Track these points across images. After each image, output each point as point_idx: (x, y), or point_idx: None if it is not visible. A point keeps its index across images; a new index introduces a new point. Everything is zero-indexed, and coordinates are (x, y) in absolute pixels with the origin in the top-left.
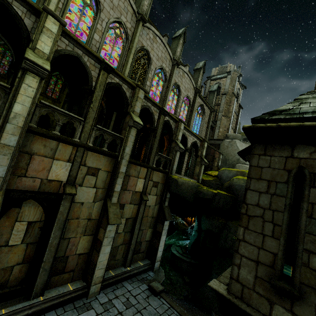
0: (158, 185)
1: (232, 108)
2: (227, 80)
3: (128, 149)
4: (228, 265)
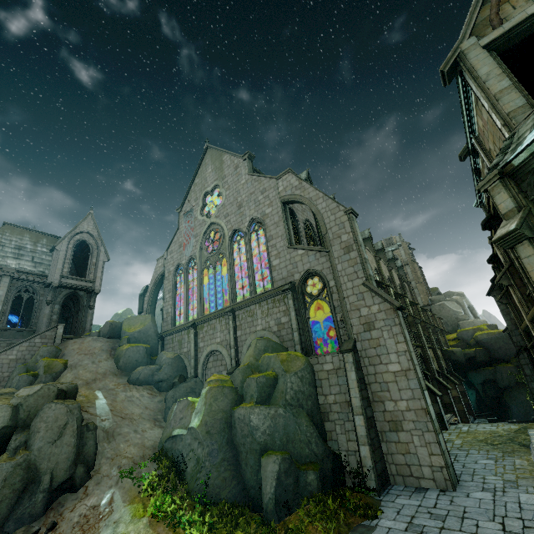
0: (442, 359)
1: (420, 274)
2: (401, 251)
3: (434, 341)
4: (517, 394)
